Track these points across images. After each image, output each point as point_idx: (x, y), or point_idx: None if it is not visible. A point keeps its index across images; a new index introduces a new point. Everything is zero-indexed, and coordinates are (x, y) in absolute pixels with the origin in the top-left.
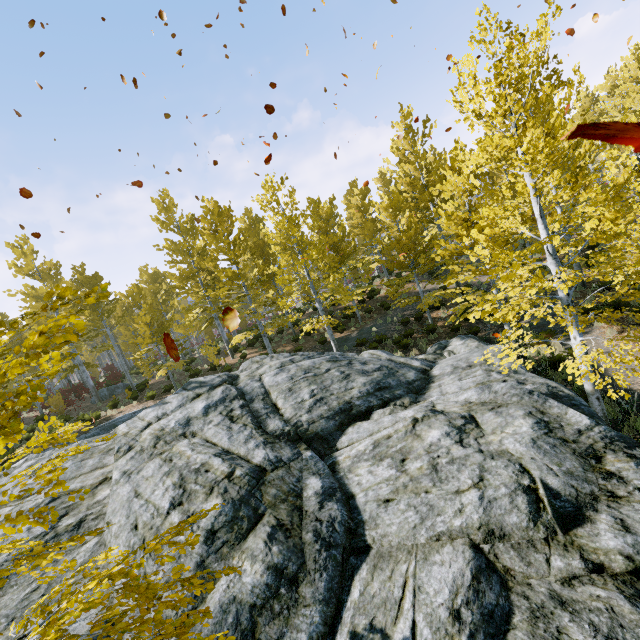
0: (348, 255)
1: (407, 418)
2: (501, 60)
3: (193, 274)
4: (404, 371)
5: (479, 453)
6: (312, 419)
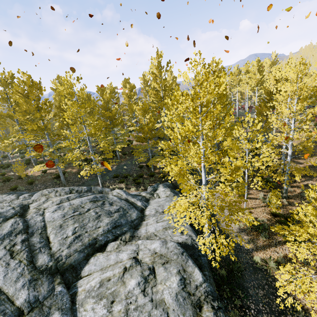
0: (117, 124)
1: (121, 266)
2: (201, 84)
3: (10, 115)
4: (131, 212)
5: (151, 302)
6: (69, 253)
